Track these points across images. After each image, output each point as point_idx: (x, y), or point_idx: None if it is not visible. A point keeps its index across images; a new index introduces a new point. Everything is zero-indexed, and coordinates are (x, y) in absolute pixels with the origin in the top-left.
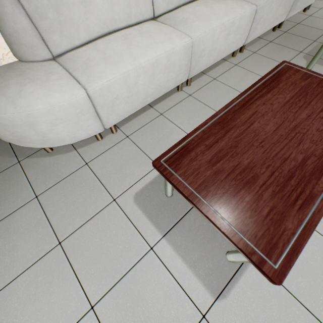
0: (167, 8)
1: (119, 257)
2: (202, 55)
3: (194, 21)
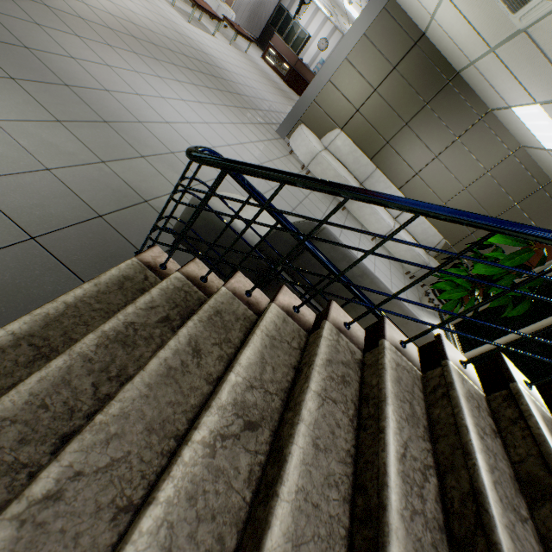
0: None
1: (162, 1)
2: None
3: None
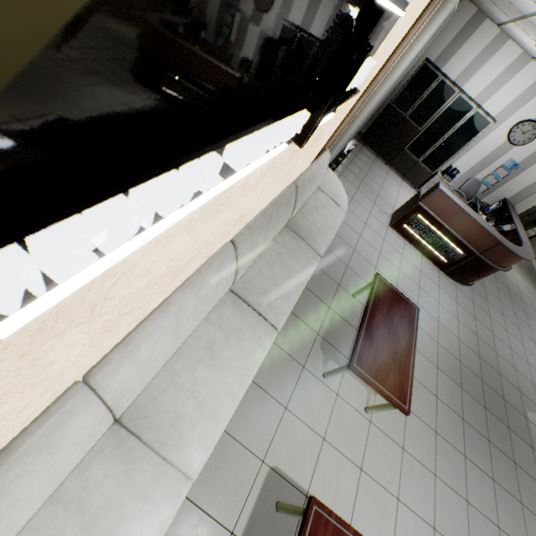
0: (144, 387)
1: None
2: None
3: (195, 424)
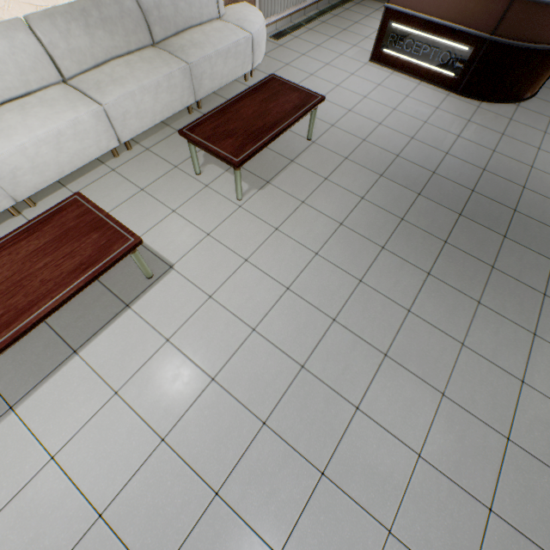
0: None
1: None
2: (21, 175)
3: None
